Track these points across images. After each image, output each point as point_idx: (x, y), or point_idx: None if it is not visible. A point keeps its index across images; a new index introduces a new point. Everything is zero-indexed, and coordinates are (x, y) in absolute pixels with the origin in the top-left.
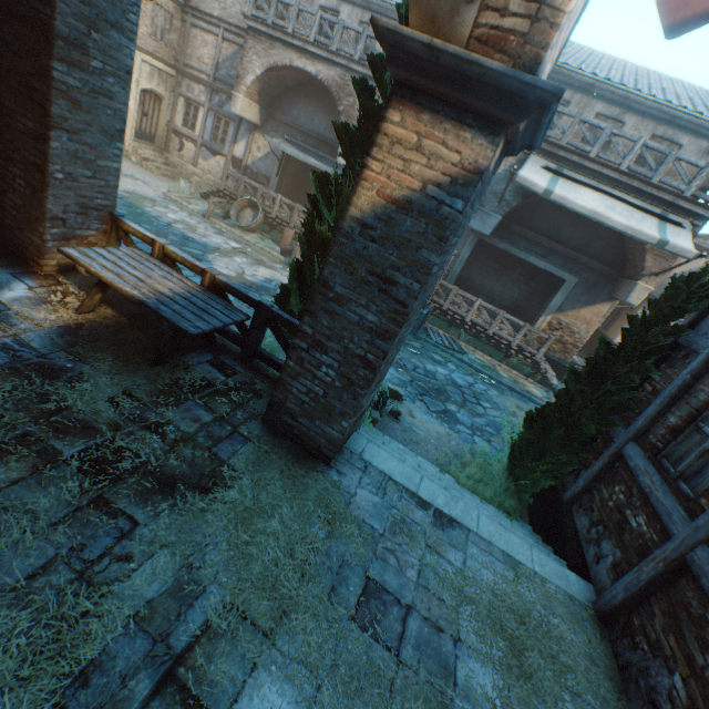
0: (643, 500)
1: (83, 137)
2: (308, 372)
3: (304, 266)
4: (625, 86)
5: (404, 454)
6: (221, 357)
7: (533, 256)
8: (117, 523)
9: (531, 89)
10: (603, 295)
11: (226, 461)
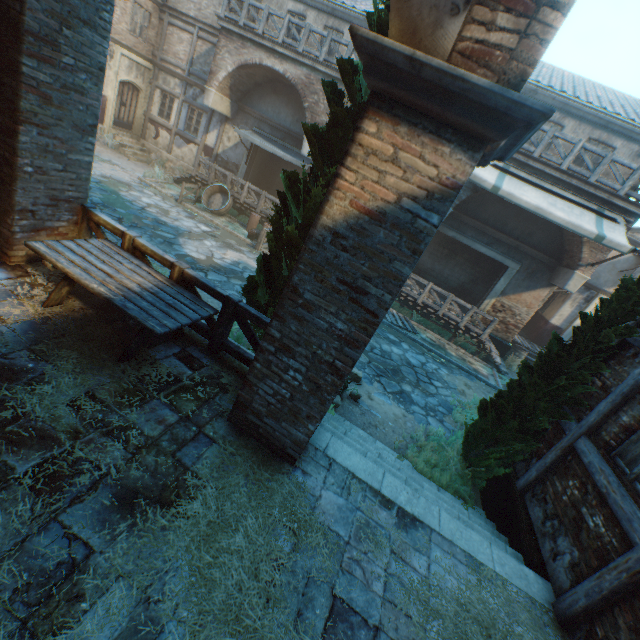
0: (599, 499)
1: (54, 132)
2: (275, 375)
3: (271, 260)
4: (565, 93)
5: (365, 443)
6: (188, 349)
7: (479, 244)
8: (70, 552)
9: (518, 107)
10: (542, 281)
11: (190, 467)
